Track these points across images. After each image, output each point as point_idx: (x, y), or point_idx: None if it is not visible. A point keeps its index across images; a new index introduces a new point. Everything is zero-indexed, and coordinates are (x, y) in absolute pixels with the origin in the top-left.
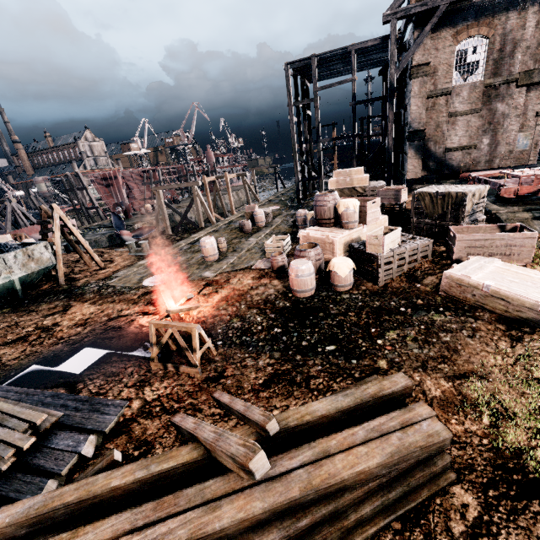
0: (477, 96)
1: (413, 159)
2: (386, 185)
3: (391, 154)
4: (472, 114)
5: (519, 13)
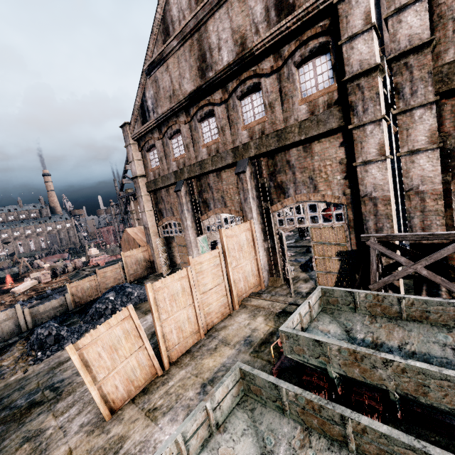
0: None
1: None
2: None
3: None
4: None
5: None
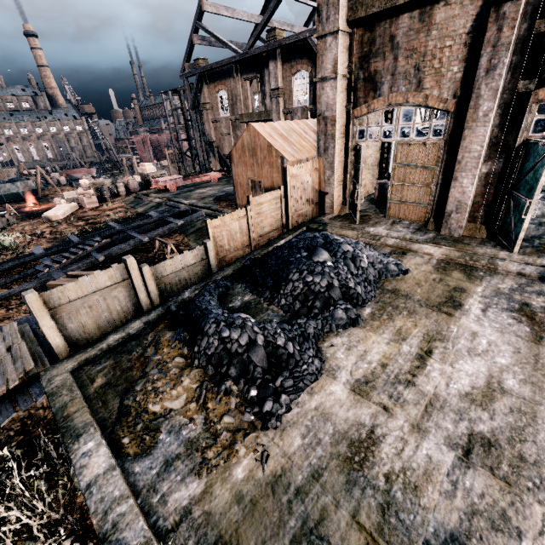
0: (228, 125)
1: (213, 159)
2: (200, 172)
3: (198, 154)
4: (229, 135)
5: (234, 80)
